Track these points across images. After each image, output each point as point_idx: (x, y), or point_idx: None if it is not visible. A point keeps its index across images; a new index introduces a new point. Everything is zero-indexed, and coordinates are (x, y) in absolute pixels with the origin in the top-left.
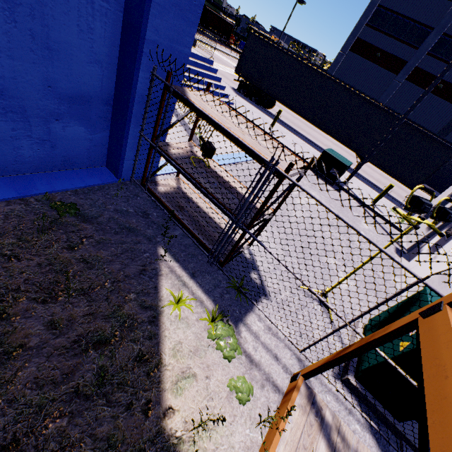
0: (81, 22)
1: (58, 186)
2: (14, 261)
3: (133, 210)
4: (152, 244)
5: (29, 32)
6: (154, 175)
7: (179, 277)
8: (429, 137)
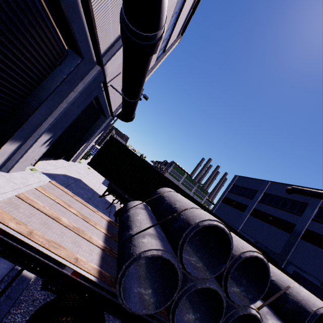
0: None
1: None
2: None
3: None
4: None
5: None
6: None
7: None
8: None
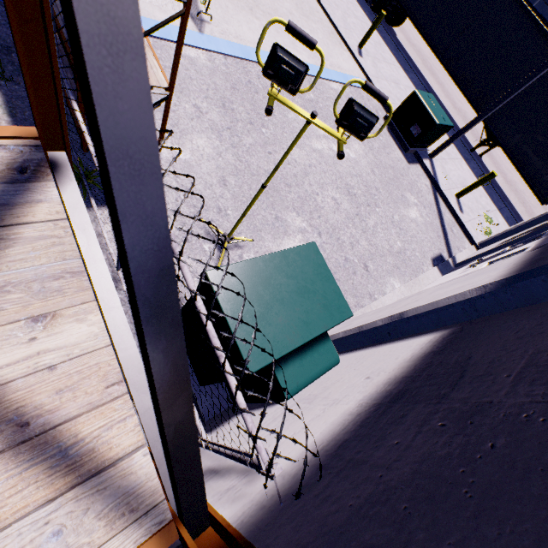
0: None
1: None
2: None
3: None
4: None
5: None
6: None
7: None
8: None
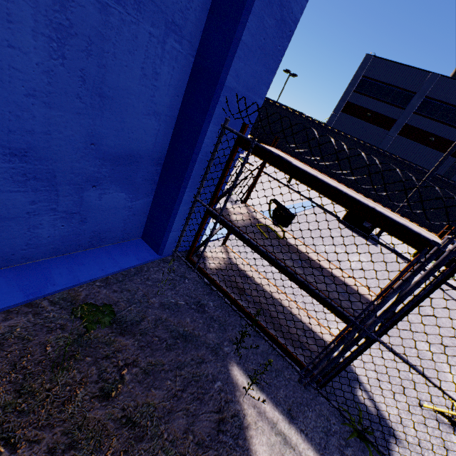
0: (146, 65)
1: (83, 274)
2: (3, 454)
3: (183, 301)
4: (220, 361)
5: (79, 72)
6: (197, 244)
7: (273, 426)
8: (453, 186)
